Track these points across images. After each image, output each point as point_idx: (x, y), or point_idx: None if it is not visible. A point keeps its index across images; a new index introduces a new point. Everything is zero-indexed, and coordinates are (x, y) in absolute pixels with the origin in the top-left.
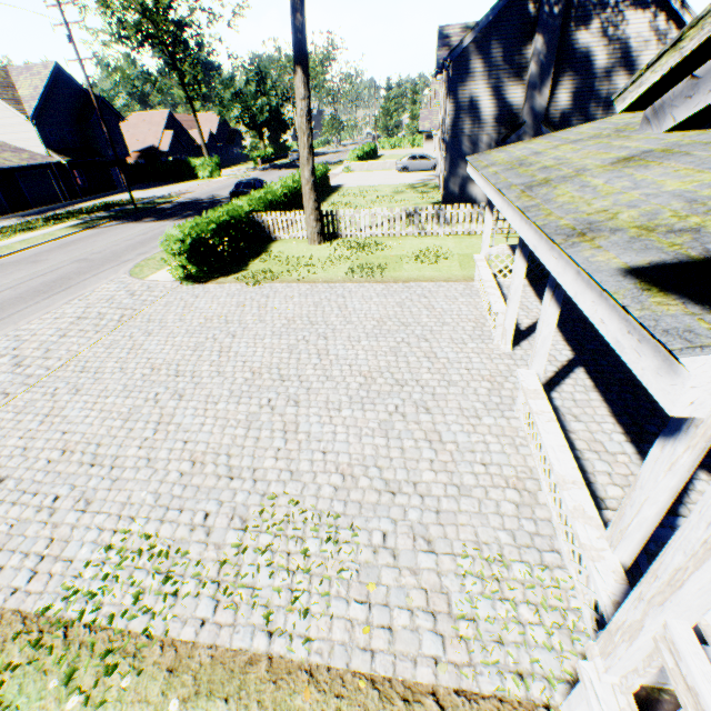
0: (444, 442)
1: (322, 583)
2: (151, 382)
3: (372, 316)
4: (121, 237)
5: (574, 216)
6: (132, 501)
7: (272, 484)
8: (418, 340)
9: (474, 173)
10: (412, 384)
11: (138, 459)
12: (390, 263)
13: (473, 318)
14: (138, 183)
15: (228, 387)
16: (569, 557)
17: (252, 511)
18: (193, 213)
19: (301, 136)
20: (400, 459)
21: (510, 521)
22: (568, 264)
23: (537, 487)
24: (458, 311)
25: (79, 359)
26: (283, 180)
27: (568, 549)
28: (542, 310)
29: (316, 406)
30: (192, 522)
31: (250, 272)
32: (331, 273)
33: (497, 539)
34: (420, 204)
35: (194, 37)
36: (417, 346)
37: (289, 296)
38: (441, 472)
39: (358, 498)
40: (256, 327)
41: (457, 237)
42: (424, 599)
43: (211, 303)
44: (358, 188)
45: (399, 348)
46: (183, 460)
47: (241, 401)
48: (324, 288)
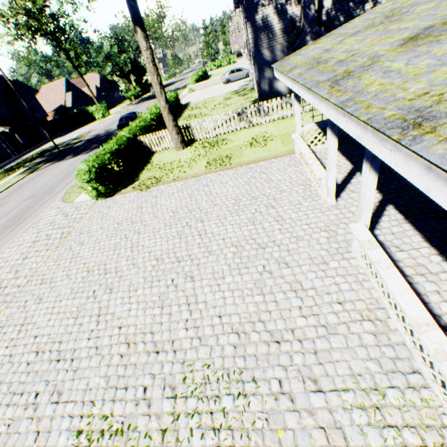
0: (306, 290)
1: (242, 437)
2: (89, 282)
3: (230, 196)
4: (53, 174)
5: (396, 104)
6: (90, 387)
7: (188, 352)
8: (266, 208)
9: (281, 77)
10: (271, 245)
11: (89, 349)
12: (234, 153)
13: (301, 182)
14: (59, 132)
15: (142, 275)
16: (430, 377)
17: (177, 379)
18: (97, 146)
19: (152, 77)
20: (276, 311)
21: (373, 350)
22: (410, 158)
23: (385, 315)
24: (289, 179)
25: (38, 274)
26: (149, 109)
27: (427, 371)
28: (363, 178)
29: (206, 278)
30: (136, 397)
31: (141, 181)
32: (195, 169)
33: (367, 369)
34: (244, 104)
35: (67, 23)
36: (267, 213)
37: (170, 193)
38: (310, 316)
39: (253, 352)
40: (152, 222)
41: (274, 122)
42: (325, 437)
43: (119, 211)
44: (200, 102)
45: (255, 217)
46: (121, 343)
47: (153, 285)
48: (193, 181)
